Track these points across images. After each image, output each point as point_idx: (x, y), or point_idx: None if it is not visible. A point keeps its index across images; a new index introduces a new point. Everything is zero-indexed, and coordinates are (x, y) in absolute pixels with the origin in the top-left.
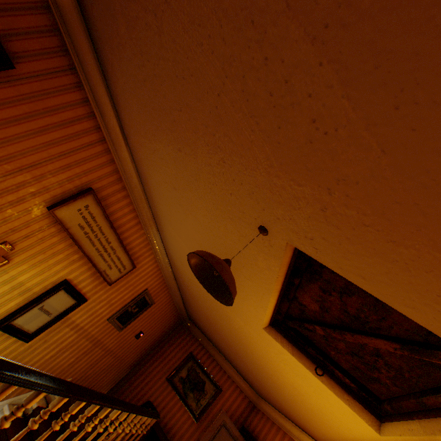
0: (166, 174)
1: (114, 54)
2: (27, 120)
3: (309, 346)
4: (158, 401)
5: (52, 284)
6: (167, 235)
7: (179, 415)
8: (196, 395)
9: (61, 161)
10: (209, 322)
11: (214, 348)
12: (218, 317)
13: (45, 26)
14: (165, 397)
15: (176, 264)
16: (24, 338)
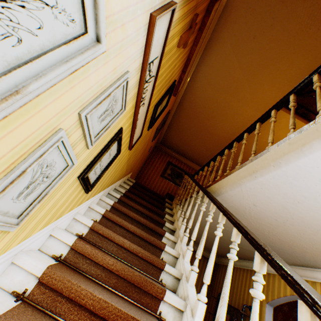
0: None
1: None
2: None
3: (302, 108)
4: (160, 187)
5: (172, 82)
6: (212, 58)
7: (175, 190)
8: (180, 180)
9: None
10: (196, 133)
11: (181, 156)
12: (219, 121)
13: None
14: (163, 185)
15: (194, 89)
16: (150, 126)
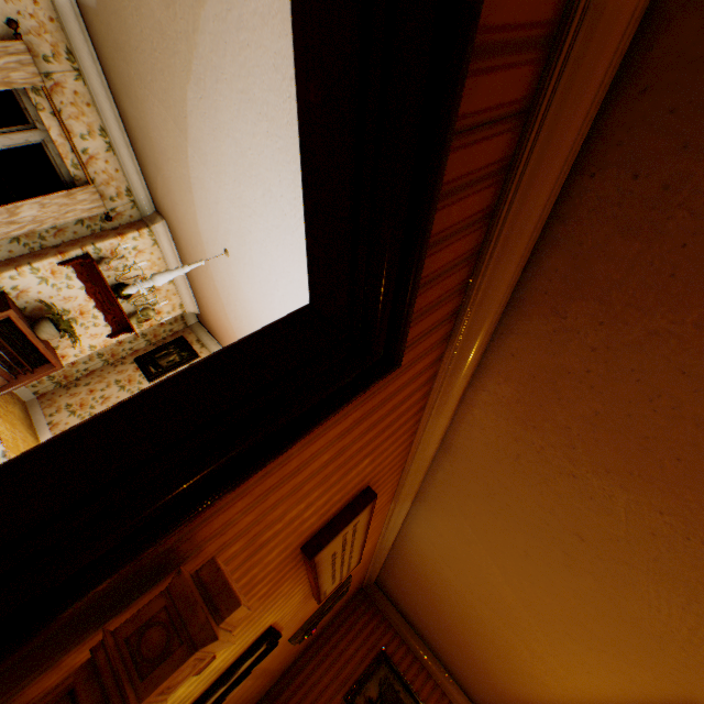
0: (569, 510)
1: (612, 326)
2: (348, 430)
3: None
4: None
5: (250, 641)
6: (437, 521)
7: None
8: None
9: (354, 469)
10: (445, 629)
11: (423, 645)
12: (493, 652)
13: (463, 252)
14: None
15: (417, 546)
16: None
